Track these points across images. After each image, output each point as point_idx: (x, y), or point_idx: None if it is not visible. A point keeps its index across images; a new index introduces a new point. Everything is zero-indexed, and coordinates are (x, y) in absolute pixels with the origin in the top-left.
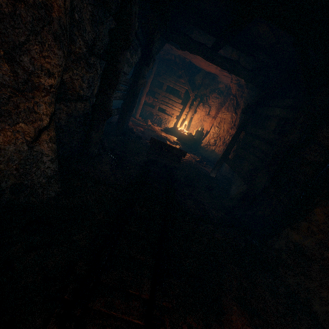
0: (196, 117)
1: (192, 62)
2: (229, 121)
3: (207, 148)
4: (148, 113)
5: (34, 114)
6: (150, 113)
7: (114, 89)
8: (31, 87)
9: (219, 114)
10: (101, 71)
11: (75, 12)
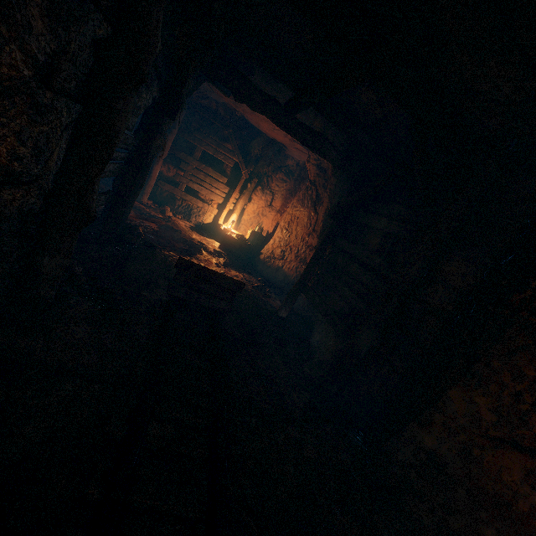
0: (251, 209)
1: (245, 118)
2: (305, 223)
3: (271, 263)
4: (167, 194)
5: None
6: (171, 196)
7: (103, 167)
8: None
9: (288, 209)
10: (69, 118)
11: None
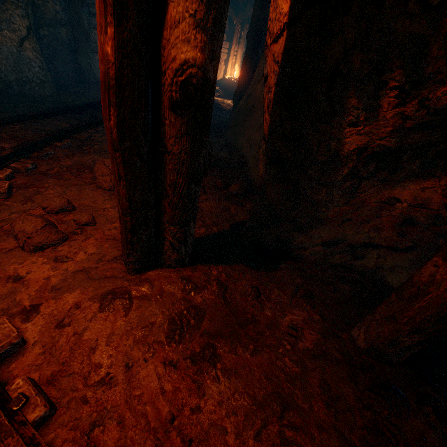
0: None
1: None
2: None
3: None
4: None
5: (13, 25)
6: None
7: (82, 5)
8: (2, 1)
9: None
10: None
11: None
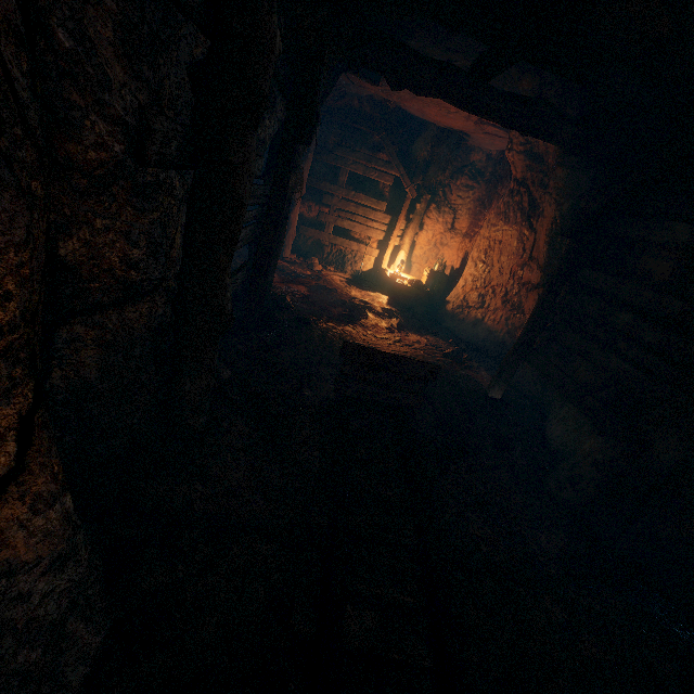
0: (424, 239)
1: (402, 109)
2: (513, 248)
3: (464, 315)
4: (311, 242)
5: None
6: (316, 242)
7: (232, 252)
8: None
9: (482, 230)
10: (184, 187)
11: (53, 21)
